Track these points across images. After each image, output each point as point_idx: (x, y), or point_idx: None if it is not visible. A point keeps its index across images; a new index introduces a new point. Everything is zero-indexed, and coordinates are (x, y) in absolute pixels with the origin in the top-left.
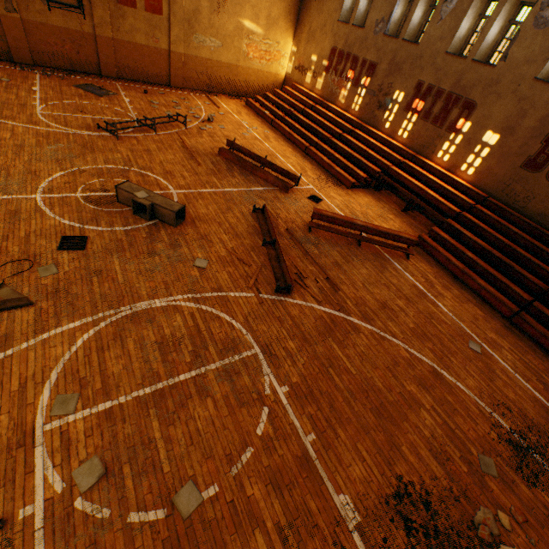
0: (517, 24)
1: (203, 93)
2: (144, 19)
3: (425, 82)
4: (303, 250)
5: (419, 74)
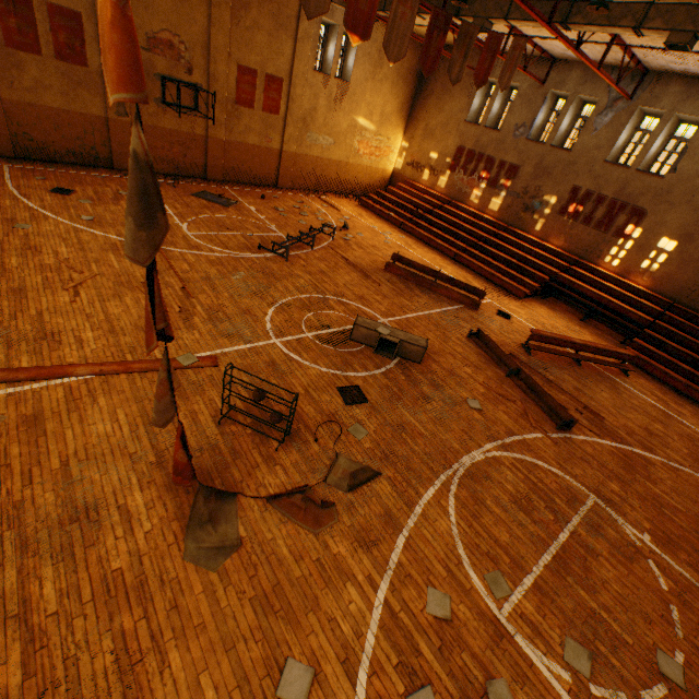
0: (678, 139)
1: (311, 192)
2: (260, 119)
3: (582, 188)
4: (541, 377)
5: (574, 179)
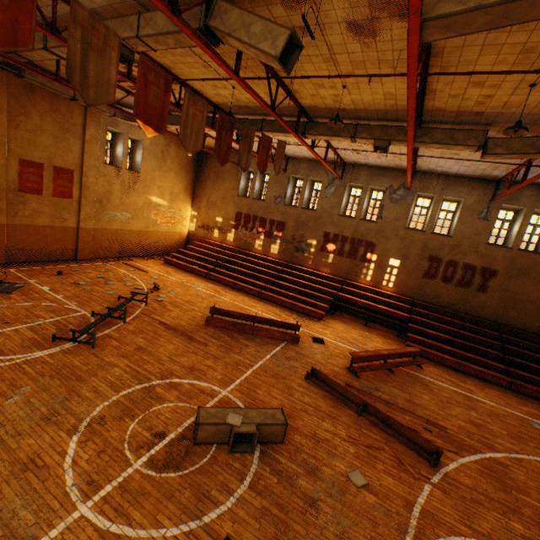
0: (375, 200)
1: (115, 259)
2: (50, 203)
3: (331, 232)
4: (381, 400)
5: (324, 227)
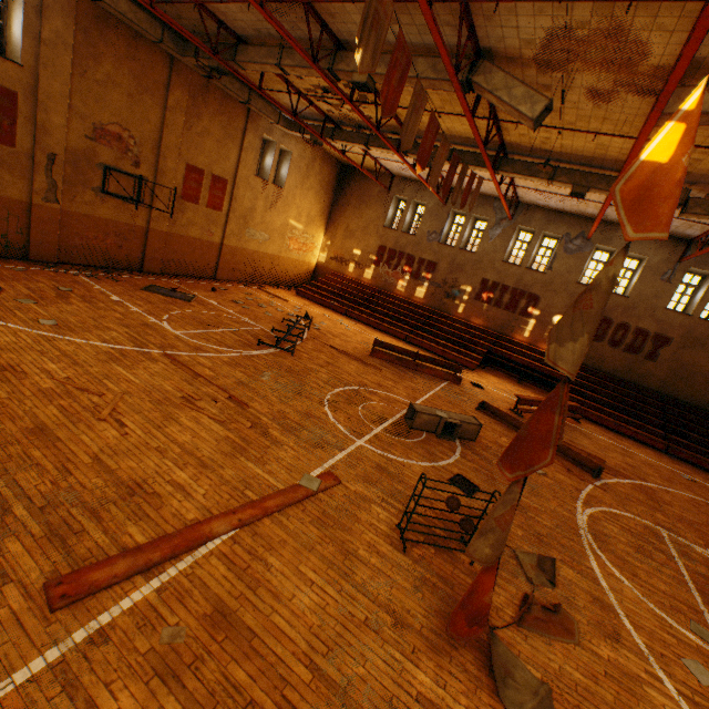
0: (546, 248)
1: (248, 284)
2: (203, 214)
3: (490, 280)
4: None
5: (482, 273)
